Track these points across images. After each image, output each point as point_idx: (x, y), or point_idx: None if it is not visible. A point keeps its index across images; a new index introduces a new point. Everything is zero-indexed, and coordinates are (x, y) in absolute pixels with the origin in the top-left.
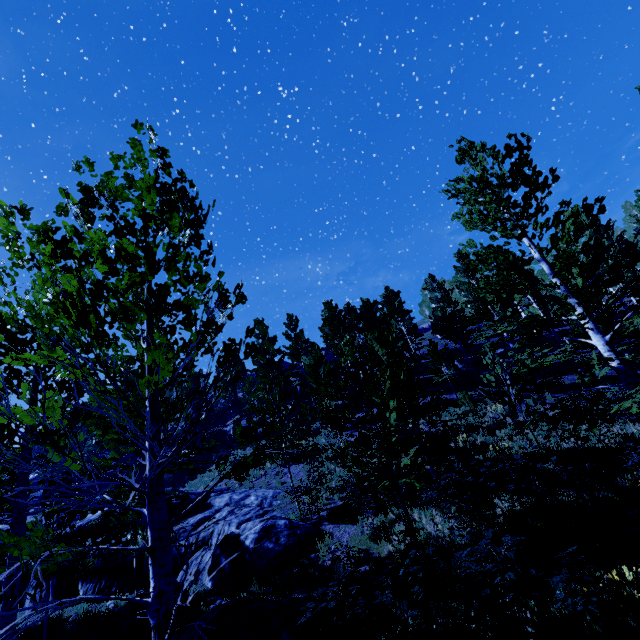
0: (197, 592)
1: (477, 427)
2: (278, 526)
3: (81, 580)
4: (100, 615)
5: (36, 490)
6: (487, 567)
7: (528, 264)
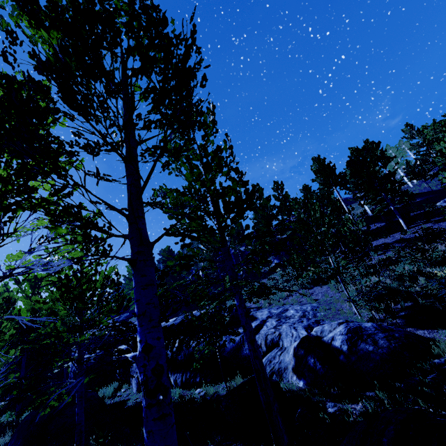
0: (289, 390)
1: None
2: (366, 328)
3: (170, 370)
4: (195, 401)
5: (123, 313)
6: None
7: None
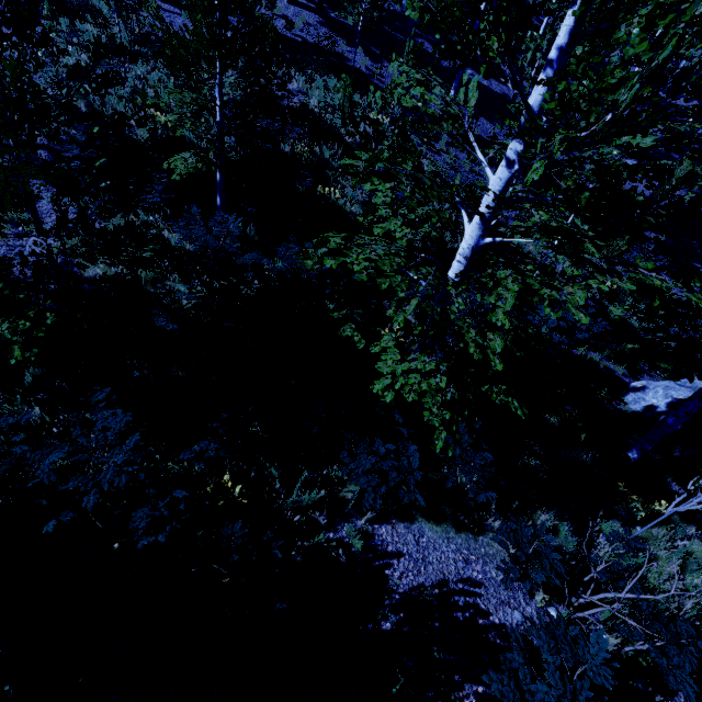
0: None
1: (336, 138)
2: None
3: None
4: None
5: None
6: (68, 485)
7: (530, 15)
